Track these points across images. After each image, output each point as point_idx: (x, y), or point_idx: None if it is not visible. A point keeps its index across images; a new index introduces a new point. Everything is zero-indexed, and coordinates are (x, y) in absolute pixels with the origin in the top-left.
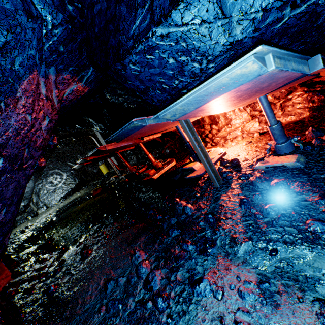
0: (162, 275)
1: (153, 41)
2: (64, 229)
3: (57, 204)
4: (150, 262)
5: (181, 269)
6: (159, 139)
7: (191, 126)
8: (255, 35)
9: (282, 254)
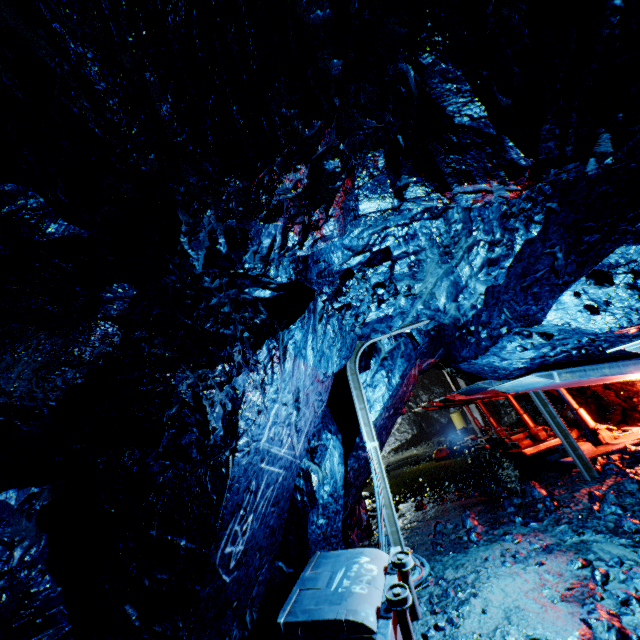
0: (482, 529)
1: (471, 363)
2: (396, 486)
3: (386, 457)
4: (477, 522)
5: (499, 529)
6: (553, 391)
7: (543, 397)
8: (535, 364)
9: (586, 536)
